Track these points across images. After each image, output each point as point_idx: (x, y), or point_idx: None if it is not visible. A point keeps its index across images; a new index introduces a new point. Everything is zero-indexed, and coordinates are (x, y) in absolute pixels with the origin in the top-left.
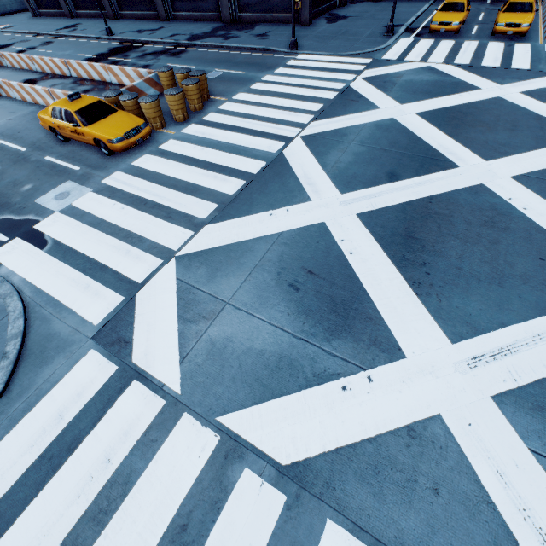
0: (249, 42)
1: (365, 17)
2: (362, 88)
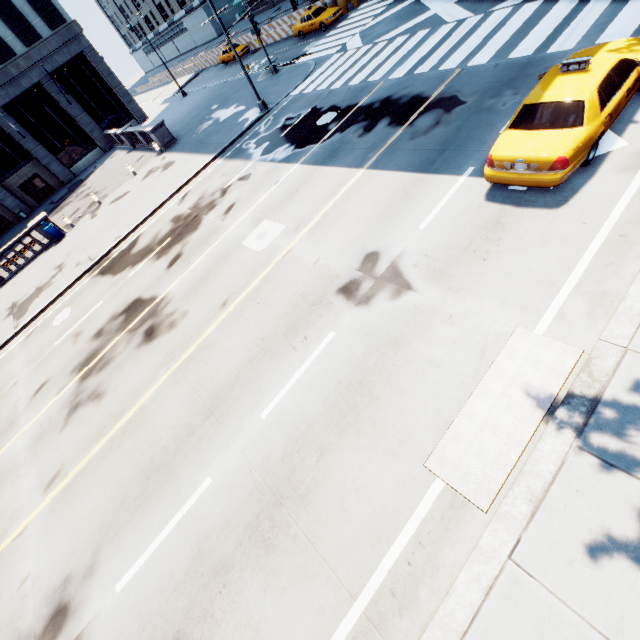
0: None
1: None
2: None
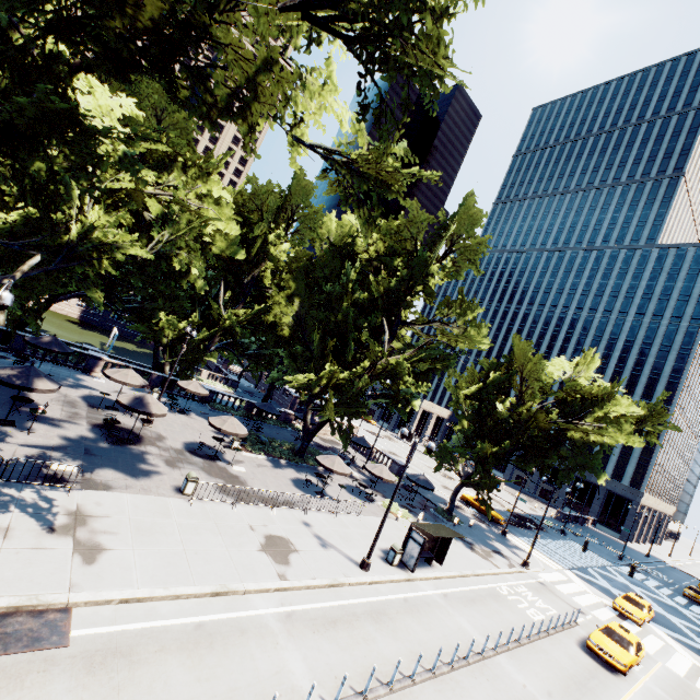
0: None
1: None
2: None
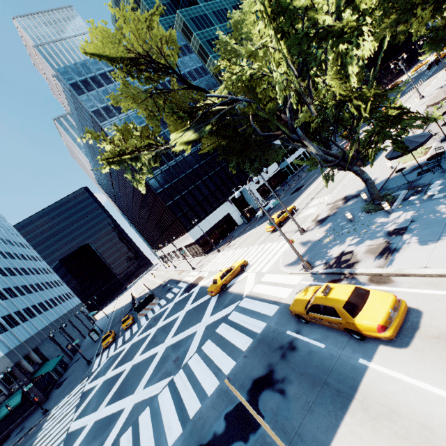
0: (14, 441)
1: (76, 369)
2: (89, 386)
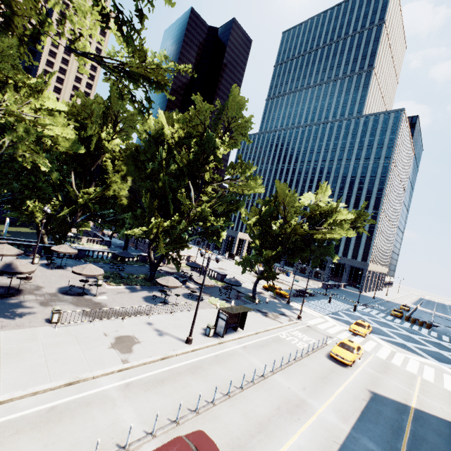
0: None
1: None
2: None
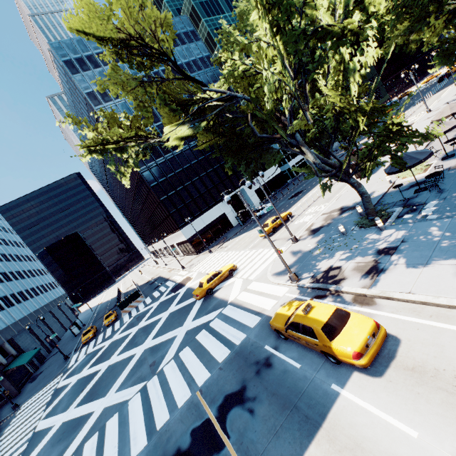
0: None
1: (53, 363)
2: (62, 384)
